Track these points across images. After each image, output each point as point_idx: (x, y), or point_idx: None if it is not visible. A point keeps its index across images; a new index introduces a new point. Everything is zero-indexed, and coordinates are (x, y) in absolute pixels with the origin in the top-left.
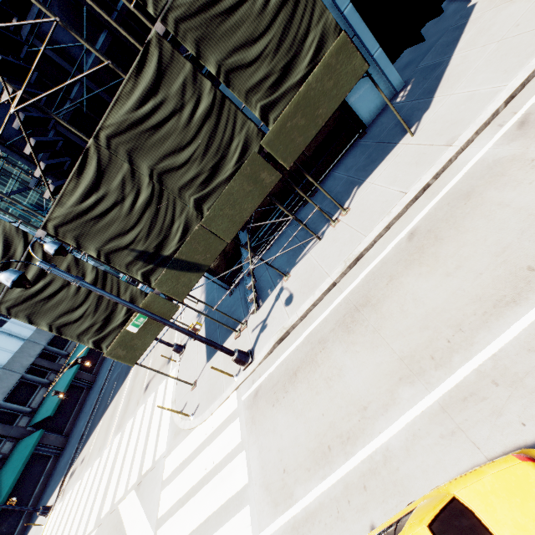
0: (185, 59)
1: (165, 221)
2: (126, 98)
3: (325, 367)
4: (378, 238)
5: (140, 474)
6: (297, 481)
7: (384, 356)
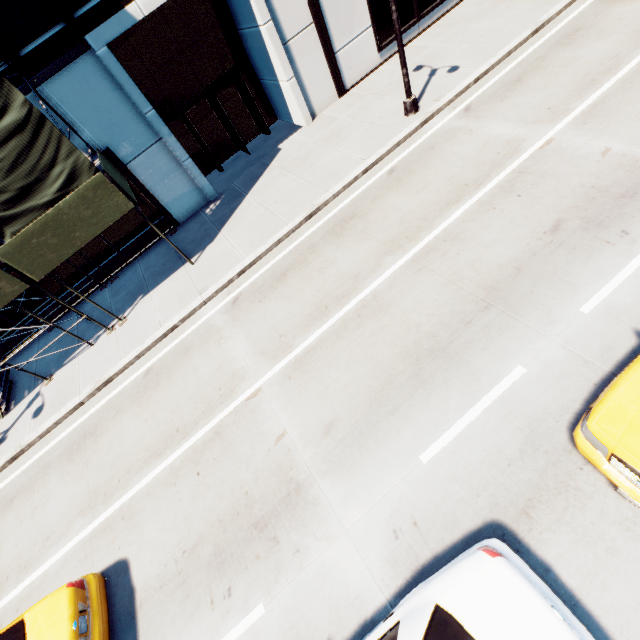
0: None
1: None
2: None
3: (38, 495)
4: (129, 365)
5: None
6: None
7: (81, 489)
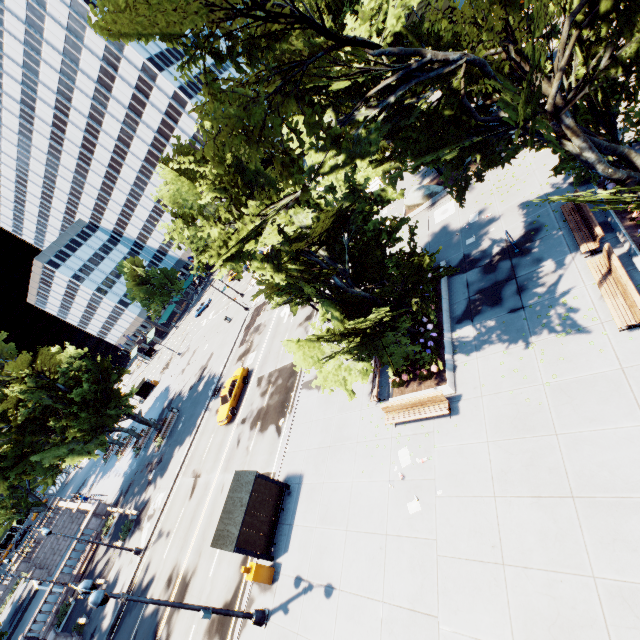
0: None
1: None
2: None
3: None
4: None
5: None
6: None
7: None
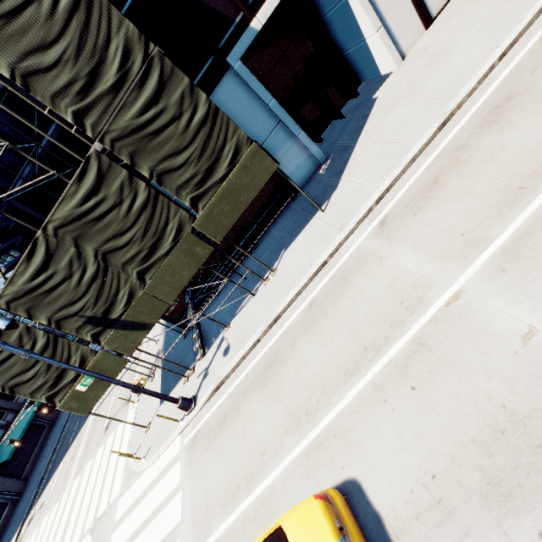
0: (121, 167)
1: (111, 291)
2: (71, 198)
3: (244, 416)
4: (291, 303)
5: (96, 517)
6: (214, 516)
7: (280, 410)
